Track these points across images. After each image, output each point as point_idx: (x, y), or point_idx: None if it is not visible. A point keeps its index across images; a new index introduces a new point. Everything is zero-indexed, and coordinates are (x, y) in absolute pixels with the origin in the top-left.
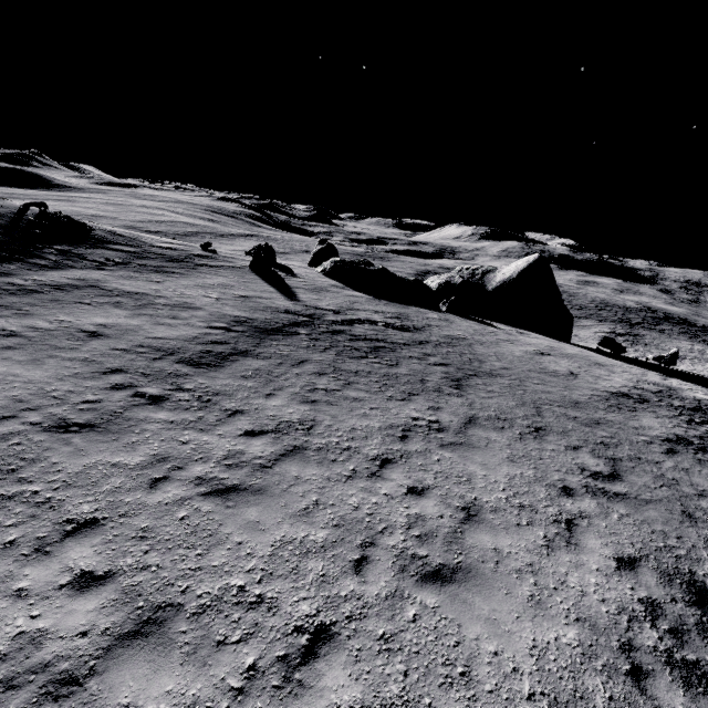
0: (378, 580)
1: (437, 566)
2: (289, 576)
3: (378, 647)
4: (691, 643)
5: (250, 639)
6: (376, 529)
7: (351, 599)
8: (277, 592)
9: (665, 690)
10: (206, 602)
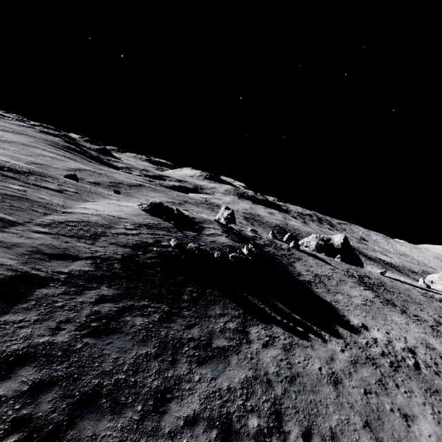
0: None
1: None
2: None
3: None
4: None
5: None
6: None
7: None
8: None
9: None
10: None
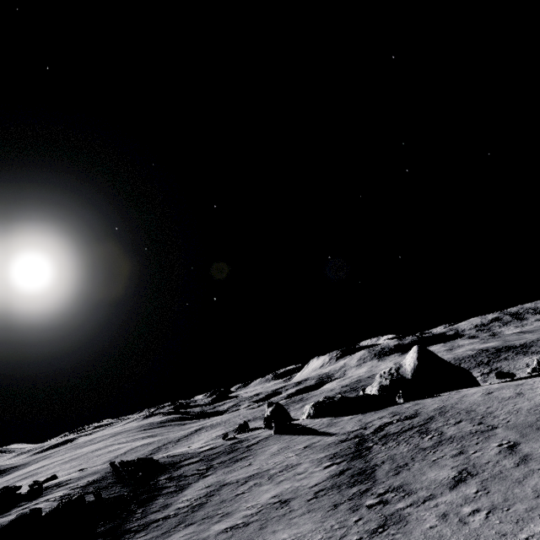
0: None
1: None
2: None
3: None
4: None
5: None
6: None
7: None
8: None
9: None
10: None
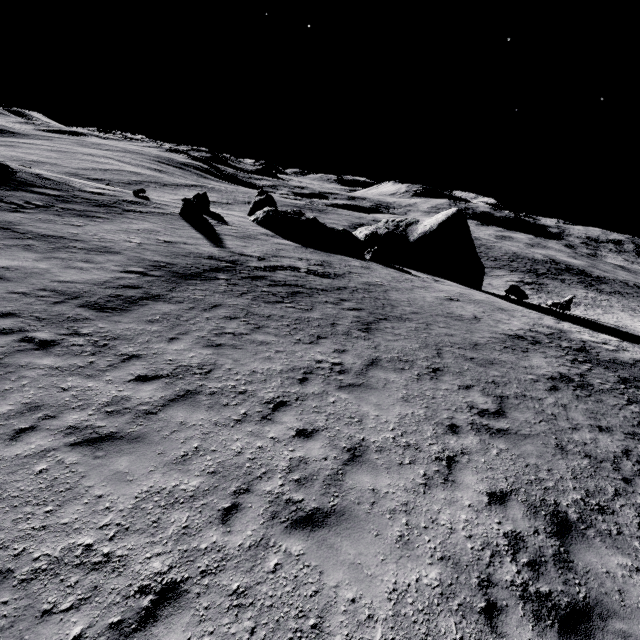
0: (245, 529)
1: (310, 511)
2: (147, 531)
3: (229, 603)
4: (547, 574)
5: (83, 606)
6: (255, 474)
7: (210, 551)
8: (128, 549)
9: (515, 626)
10: (42, 565)
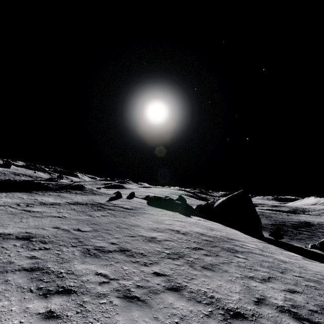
0: None
1: None
2: None
3: None
4: None
5: None
6: None
7: None
8: None
9: None
10: None
